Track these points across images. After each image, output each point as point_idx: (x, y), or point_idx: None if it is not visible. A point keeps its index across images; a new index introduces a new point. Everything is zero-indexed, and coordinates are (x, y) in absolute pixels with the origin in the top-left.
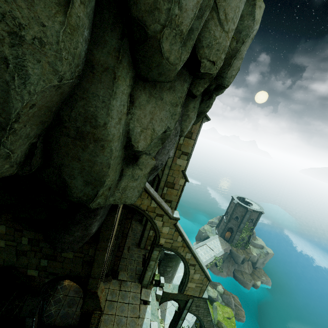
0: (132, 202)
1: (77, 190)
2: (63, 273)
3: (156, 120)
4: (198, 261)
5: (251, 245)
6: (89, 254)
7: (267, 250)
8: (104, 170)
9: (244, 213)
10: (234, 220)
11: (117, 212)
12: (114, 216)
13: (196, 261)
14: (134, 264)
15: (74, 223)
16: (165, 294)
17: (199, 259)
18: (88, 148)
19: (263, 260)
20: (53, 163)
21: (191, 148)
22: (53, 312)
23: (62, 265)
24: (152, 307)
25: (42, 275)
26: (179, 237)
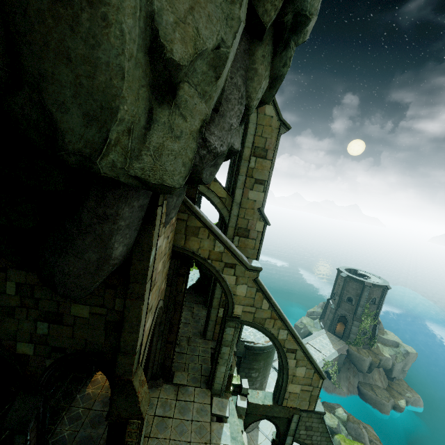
0: (175, 184)
1: (73, 137)
2: (74, 348)
3: (199, 14)
4: (299, 342)
5: (378, 342)
6: (115, 308)
7: (406, 348)
8: (114, 85)
9: (360, 291)
10: (346, 303)
11: (157, 232)
12: (150, 232)
13: (297, 343)
14: (198, 361)
15: (80, 230)
16: (252, 408)
17: (300, 339)
18: (81, 25)
19: (402, 365)
20: (26, 75)
21: (268, 173)
22: (65, 435)
23: (72, 332)
24: (232, 427)
25: (40, 354)
26: (264, 301)
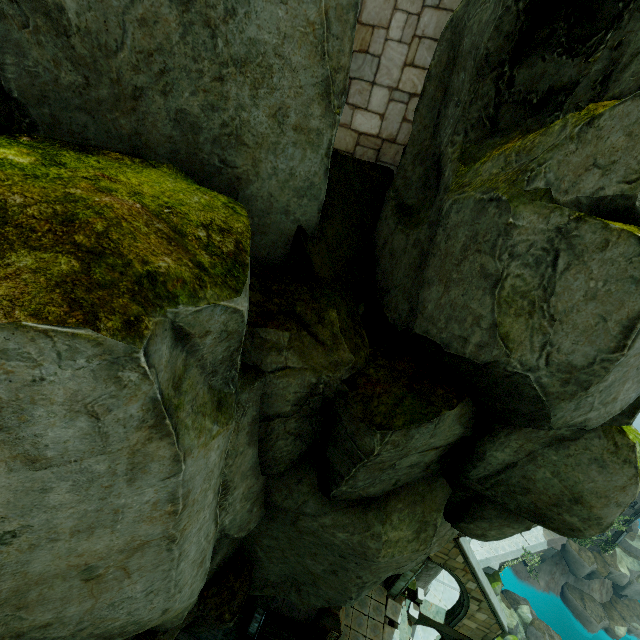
0: (406, 570)
1: None
2: None
3: None
4: (487, 598)
5: (620, 546)
6: None
7: None
8: None
9: None
10: None
11: None
12: None
13: (484, 596)
14: None
15: None
16: (423, 617)
17: (489, 595)
18: None
19: None
20: None
21: None
22: None
23: None
24: (401, 634)
25: None
26: (459, 556)
